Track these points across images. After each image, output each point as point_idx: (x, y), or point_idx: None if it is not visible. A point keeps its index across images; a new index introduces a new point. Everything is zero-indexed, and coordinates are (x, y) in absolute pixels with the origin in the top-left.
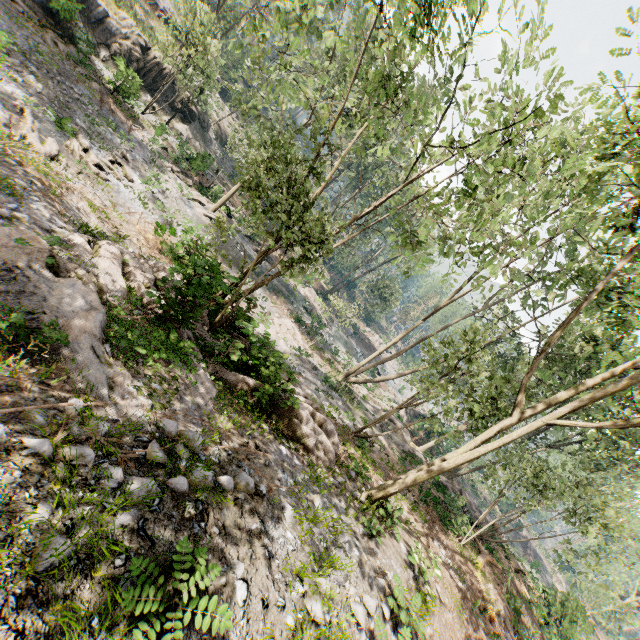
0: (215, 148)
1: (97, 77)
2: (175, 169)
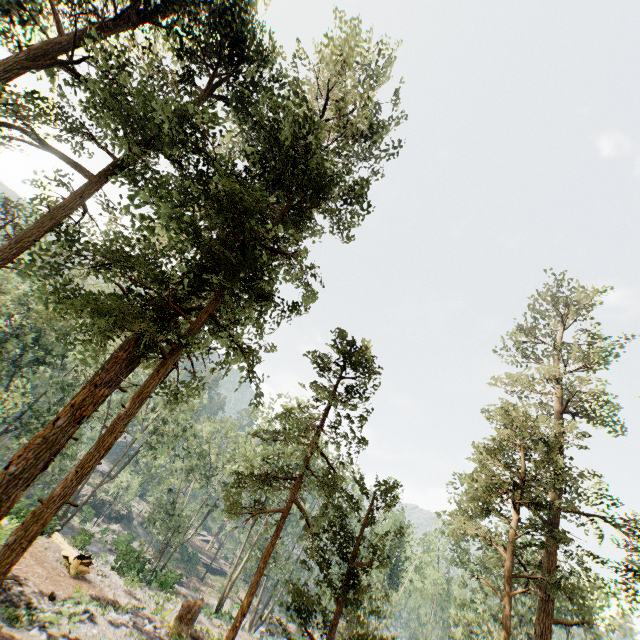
0: (138, 530)
1: (70, 521)
2: (113, 548)
